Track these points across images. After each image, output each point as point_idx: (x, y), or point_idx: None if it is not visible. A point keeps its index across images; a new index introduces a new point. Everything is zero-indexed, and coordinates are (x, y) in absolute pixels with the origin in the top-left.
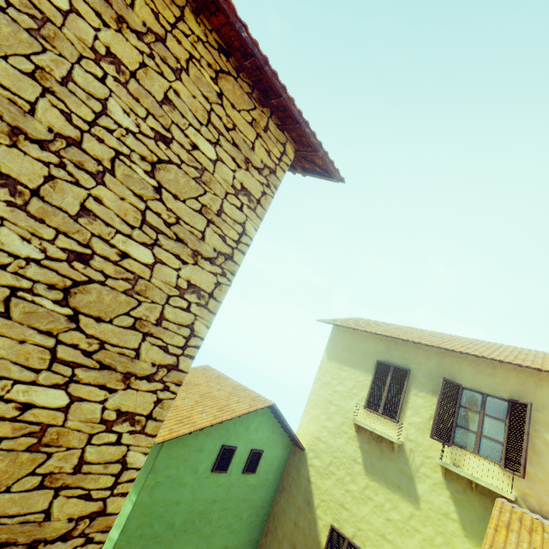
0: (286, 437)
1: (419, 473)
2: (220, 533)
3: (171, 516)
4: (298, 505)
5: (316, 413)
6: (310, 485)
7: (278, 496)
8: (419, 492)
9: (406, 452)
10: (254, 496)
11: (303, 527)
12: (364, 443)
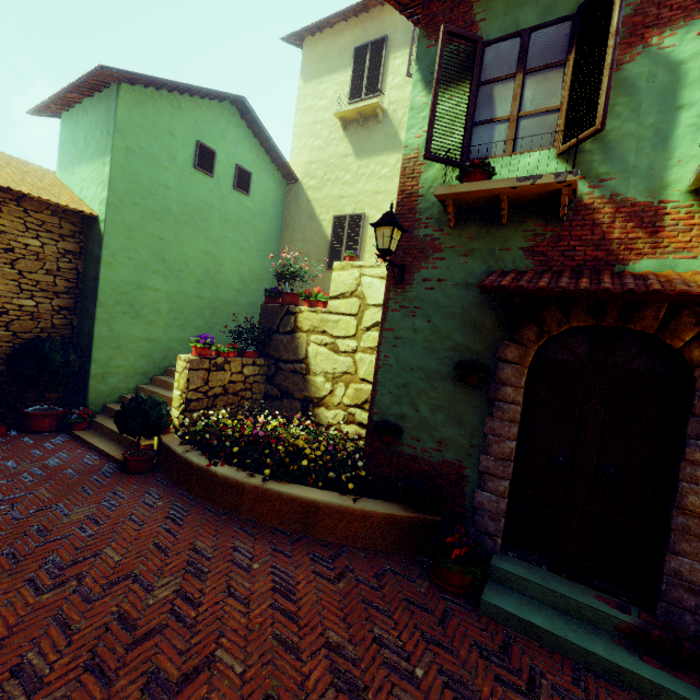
0: (276, 171)
1: (401, 125)
2: (228, 246)
3: (164, 200)
4: (303, 226)
5: (303, 143)
6: (310, 204)
7: (284, 233)
8: (402, 140)
9: (389, 116)
10: (256, 223)
11: (311, 238)
12: (353, 135)
